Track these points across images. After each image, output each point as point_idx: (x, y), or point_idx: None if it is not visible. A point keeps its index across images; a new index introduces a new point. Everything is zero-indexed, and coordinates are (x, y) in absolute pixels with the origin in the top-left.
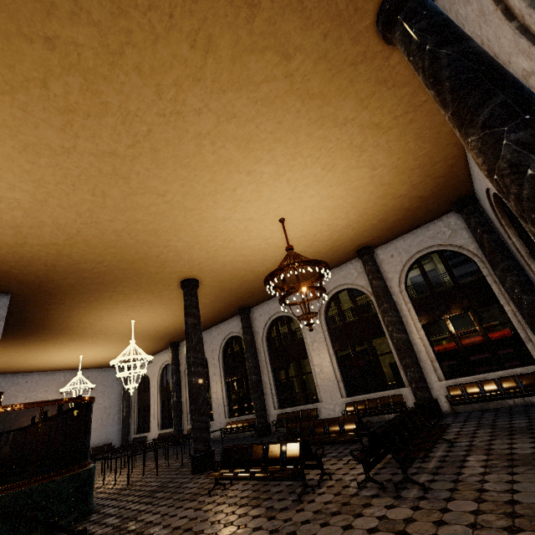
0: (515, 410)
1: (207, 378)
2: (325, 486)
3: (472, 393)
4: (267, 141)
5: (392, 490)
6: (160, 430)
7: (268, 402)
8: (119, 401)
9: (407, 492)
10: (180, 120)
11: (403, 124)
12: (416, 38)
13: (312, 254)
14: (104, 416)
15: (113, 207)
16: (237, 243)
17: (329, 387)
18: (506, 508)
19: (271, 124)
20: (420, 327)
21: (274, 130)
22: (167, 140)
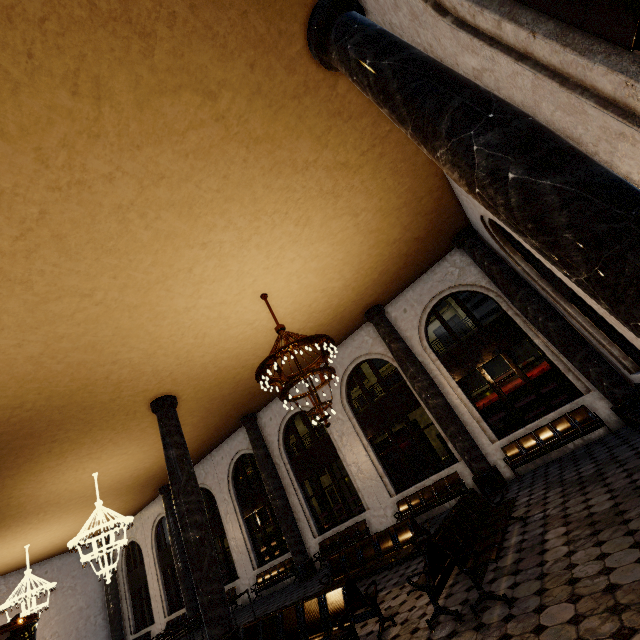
0: (578, 454)
1: (219, 521)
2: (389, 639)
3: (530, 447)
4: (216, 202)
5: (471, 617)
6: (168, 616)
7: (304, 530)
8: (101, 593)
9: (489, 615)
10: (85, 192)
11: (373, 160)
12: (354, 54)
13: (313, 329)
14: (80, 624)
15: (16, 326)
16: (215, 336)
17: (373, 487)
18: (607, 601)
19: (215, 181)
20: (456, 385)
21: (221, 188)
22: (74, 220)
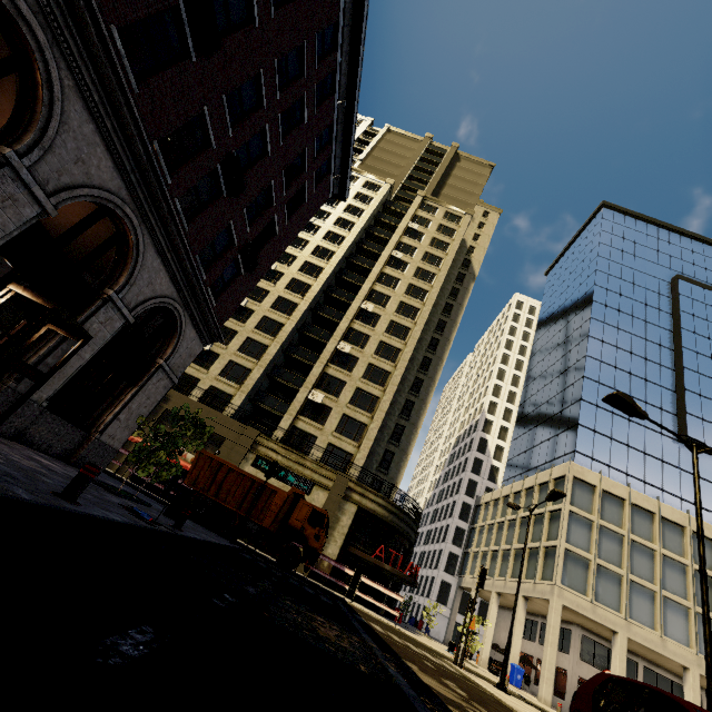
0: None
1: None
2: None
3: None
4: None
5: None
6: None
7: None
8: None
9: None
10: None
11: None
12: None
13: (53, 228)
14: None
15: None
16: None
17: None
18: None
19: None
20: None
21: None
22: None
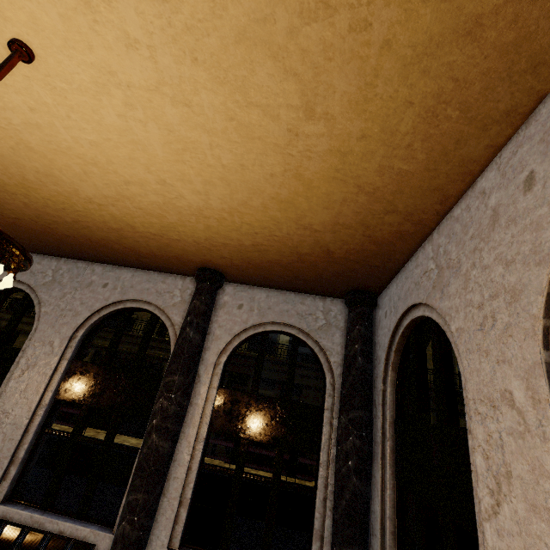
0: None
1: None
2: None
3: None
4: None
5: None
6: None
7: None
8: None
9: None
10: None
11: (455, 17)
12: None
13: (117, 221)
14: None
15: None
16: None
17: None
18: None
19: None
20: (204, 435)
21: None
22: None
